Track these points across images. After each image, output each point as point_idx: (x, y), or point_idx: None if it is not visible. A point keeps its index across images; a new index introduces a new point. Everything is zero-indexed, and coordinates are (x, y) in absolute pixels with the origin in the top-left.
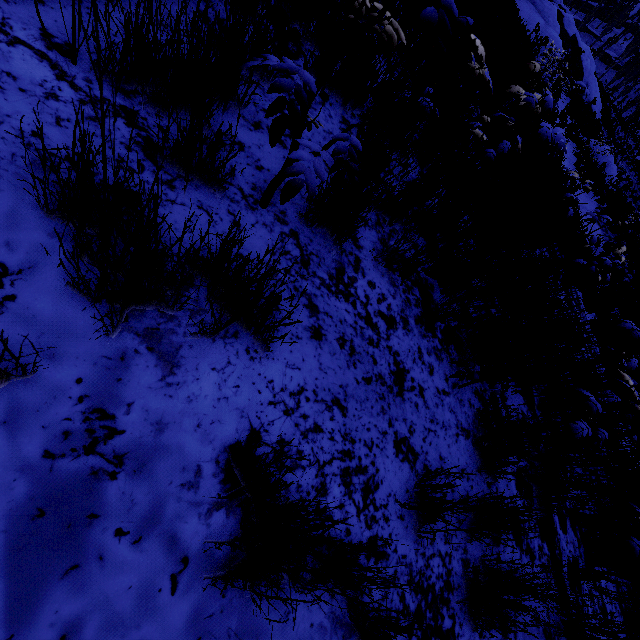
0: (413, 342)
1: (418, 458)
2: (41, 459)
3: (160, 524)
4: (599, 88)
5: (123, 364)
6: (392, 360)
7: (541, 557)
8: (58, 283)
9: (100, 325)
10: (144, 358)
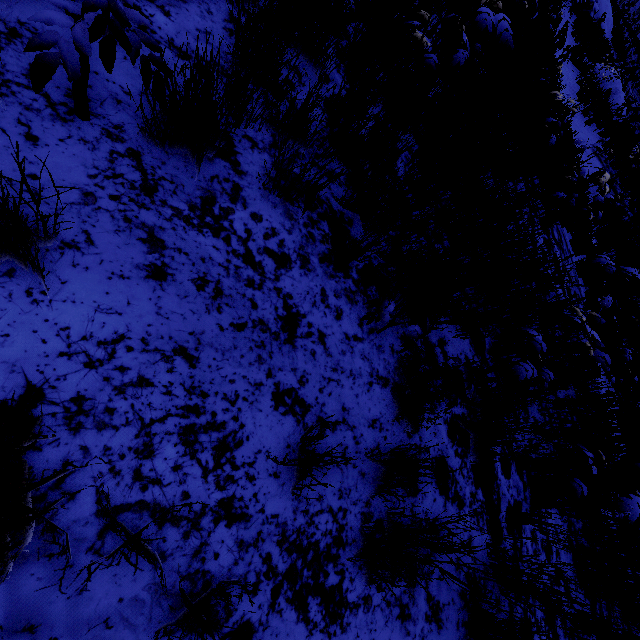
0: (314, 283)
1: (310, 410)
2: None
3: None
4: (612, 3)
5: None
6: (281, 304)
7: (473, 504)
8: None
9: None
10: None
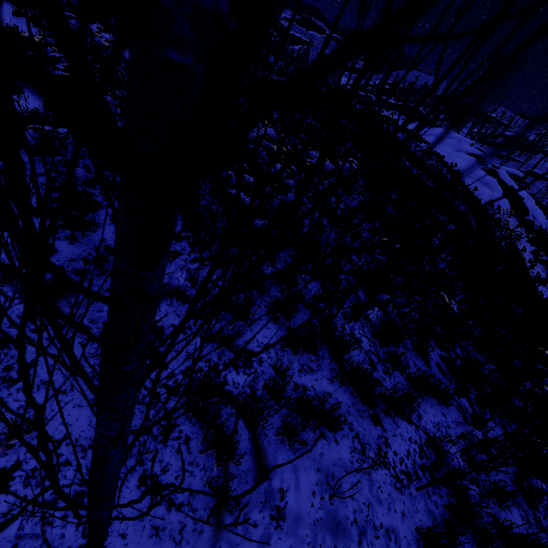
0: None
1: None
2: None
3: None
4: (541, 209)
5: None
6: None
7: None
8: None
9: None
10: None
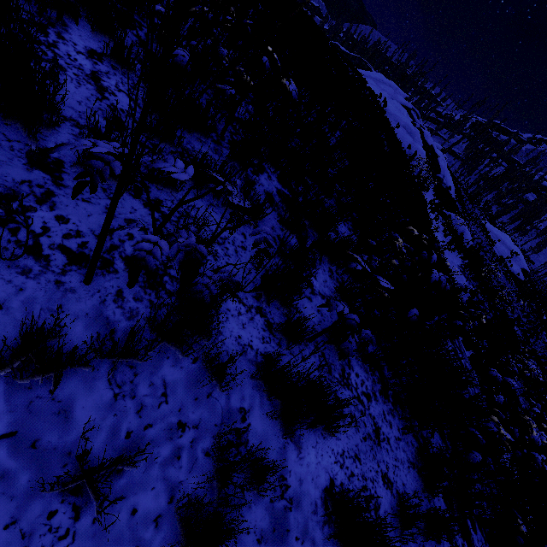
0: (380, 408)
1: (393, 486)
2: (269, 503)
3: (308, 533)
4: (451, 176)
5: (285, 450)
6: (372, 422)
7: None
8: (259, 413)
9: (275, 431)
10: (290, 446)
